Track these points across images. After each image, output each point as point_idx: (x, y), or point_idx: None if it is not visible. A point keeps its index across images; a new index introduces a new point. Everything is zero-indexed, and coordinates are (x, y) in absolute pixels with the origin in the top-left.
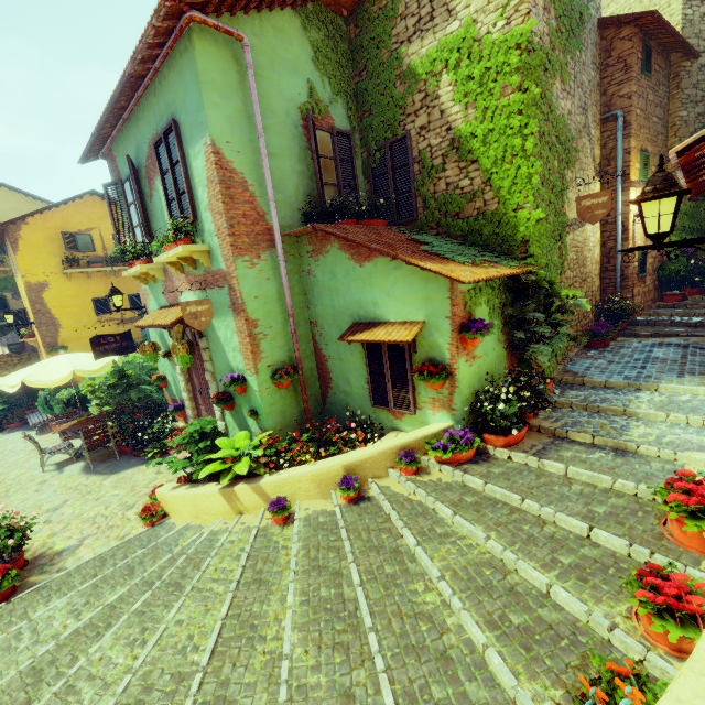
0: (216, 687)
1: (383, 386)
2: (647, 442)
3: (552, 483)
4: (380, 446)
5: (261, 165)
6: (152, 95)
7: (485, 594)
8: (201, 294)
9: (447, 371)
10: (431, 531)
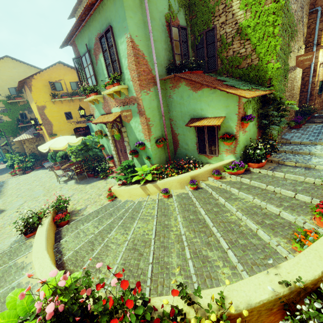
0: (160, 243)
1: (204, 145)
2: (319, 164)
3: (278, 180)
4: (205, 169)
5: (149, 46)
6: (97, 13)
7: (255, 215)
8: (122, 108)
9: (234, 137)
10: (230, 197)
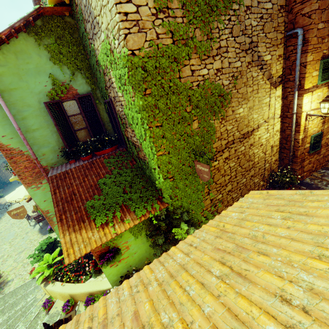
0: None
1: None
2: None
3: None
4: (83, 289)
5: (29, 138)
6: None
7: None
8: None
9: (99, 272)
10: None
